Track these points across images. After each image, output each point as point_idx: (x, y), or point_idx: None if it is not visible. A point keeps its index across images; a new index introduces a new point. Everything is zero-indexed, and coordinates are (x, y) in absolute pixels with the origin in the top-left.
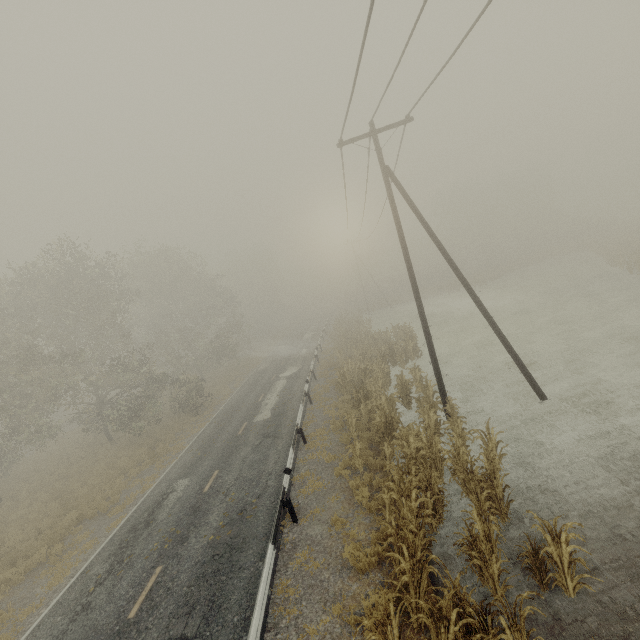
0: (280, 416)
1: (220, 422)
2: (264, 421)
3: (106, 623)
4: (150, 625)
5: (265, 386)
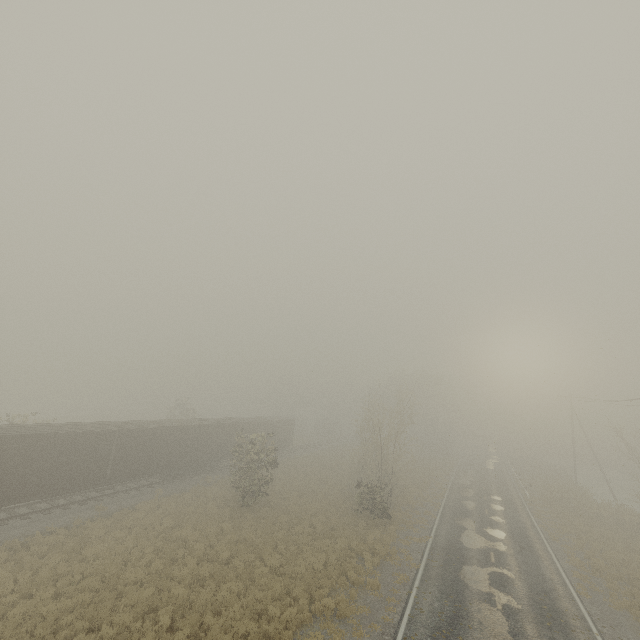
0: (500, 470)
1: (467, 463)
2: (492, 469)
3: (477, 479)
4: (490, 482)
5: (481, 460)
